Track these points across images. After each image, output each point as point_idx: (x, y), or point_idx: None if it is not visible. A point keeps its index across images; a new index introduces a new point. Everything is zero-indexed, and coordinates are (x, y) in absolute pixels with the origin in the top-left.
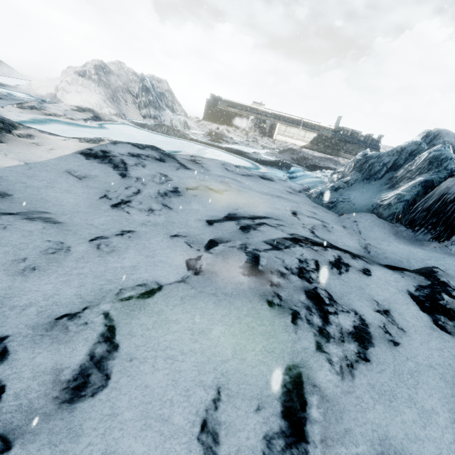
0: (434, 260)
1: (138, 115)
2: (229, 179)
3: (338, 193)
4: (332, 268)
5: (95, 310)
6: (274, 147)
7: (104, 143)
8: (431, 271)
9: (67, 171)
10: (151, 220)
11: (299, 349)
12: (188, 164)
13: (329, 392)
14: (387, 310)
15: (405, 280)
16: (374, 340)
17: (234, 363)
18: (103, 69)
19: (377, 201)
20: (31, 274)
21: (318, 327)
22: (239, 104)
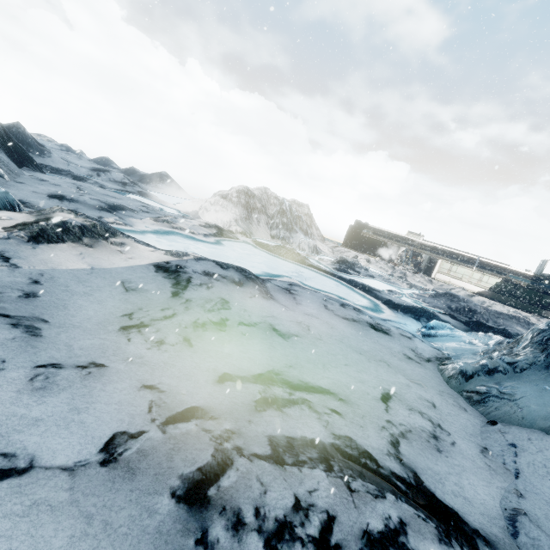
0: None
1: (267, 235)
2: (318, 320)
3: (492, 379)
4: None
5: None
6: (429, 288)
7: (187, 258)
8: None
9: (122, 281)
10: (145, 356)
11: None
12: (278, 293)
13: None
14: None
15: None
16: None
17: None
18: (245, 193)
19: None
20: None
21: None
22: (390, 232)
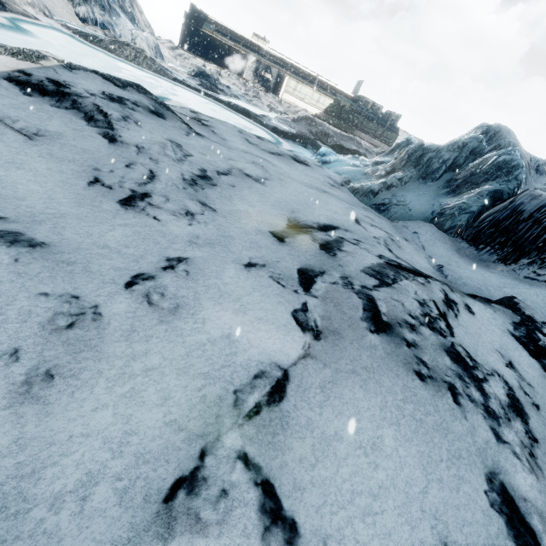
0: (510, 288)
1: (72, 15)
2: (260, 159)
3: (390, 193)
4: (448, 310)
5: (221, 453)
6: (281, 110)
7: (48, 63)
8: (513, 302)
9: None
10: (199, 234)
11: (482, 444)
12: (192, 125)
13: (541, 504)
14: (510, 361)
15: (499, 316)
16: (525, 409)
17: (435, 491)
18: None
19: (438, 209)
20: (49, 390)
21: (482, 405)
22: (235, 32)
